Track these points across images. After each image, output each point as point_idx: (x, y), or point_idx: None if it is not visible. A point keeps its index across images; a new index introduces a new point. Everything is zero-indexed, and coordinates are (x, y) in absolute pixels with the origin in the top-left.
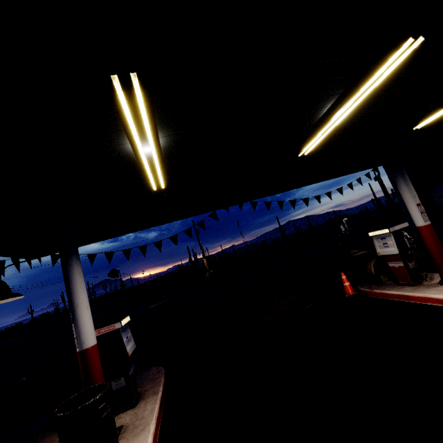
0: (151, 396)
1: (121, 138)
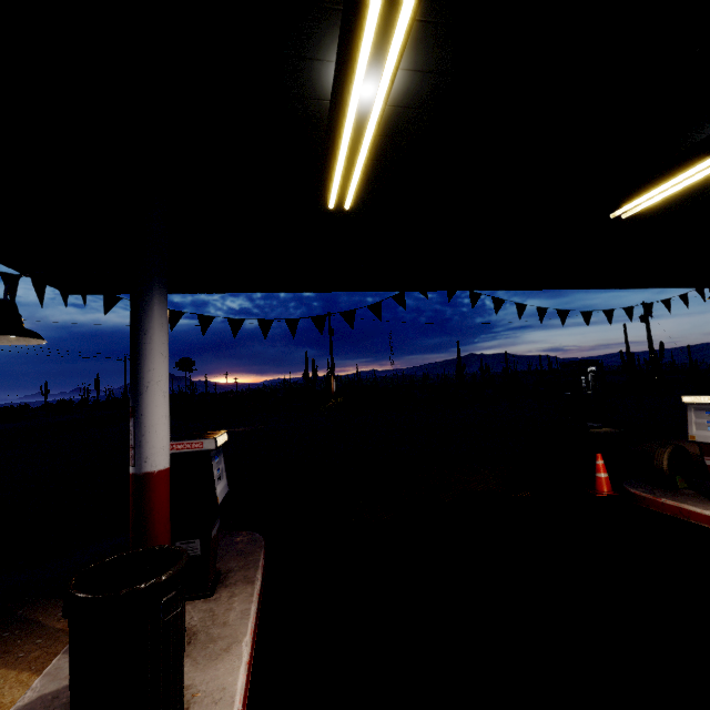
0: (242, 584)
1: (325, 37)
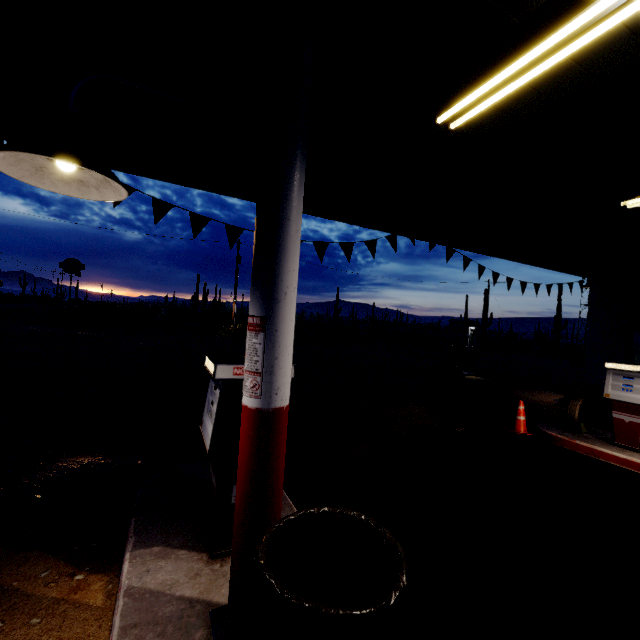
0: None
1: None
